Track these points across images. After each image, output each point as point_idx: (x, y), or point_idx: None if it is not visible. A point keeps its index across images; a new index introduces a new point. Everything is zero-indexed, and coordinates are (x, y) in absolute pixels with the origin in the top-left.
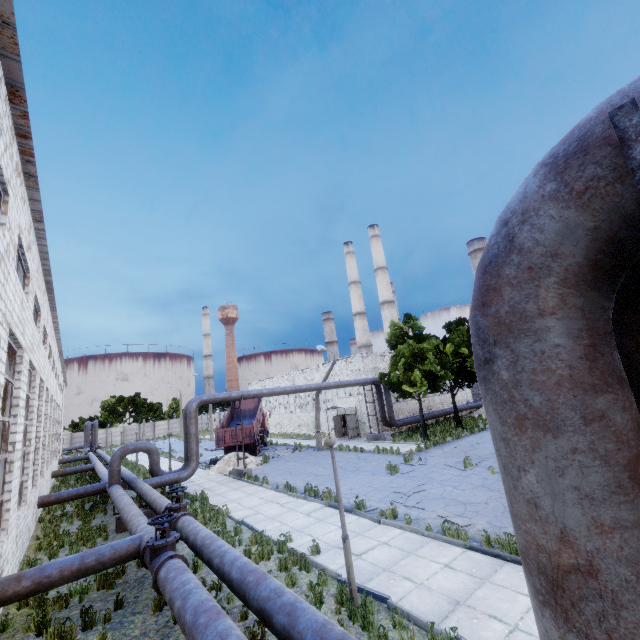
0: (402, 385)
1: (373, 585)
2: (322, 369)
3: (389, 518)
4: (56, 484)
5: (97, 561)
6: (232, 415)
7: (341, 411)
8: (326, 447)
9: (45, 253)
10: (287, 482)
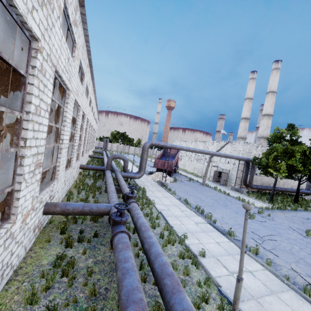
0: (267, 168)
1: (245, 308)
2: (215, 144)
3: (252, 252)
4: (89, 160)
5: (89, 210)
6: (163, 154)
7: (219, 169)
8: (207, 185)
9: (87, 36)
10: (186, 198)
